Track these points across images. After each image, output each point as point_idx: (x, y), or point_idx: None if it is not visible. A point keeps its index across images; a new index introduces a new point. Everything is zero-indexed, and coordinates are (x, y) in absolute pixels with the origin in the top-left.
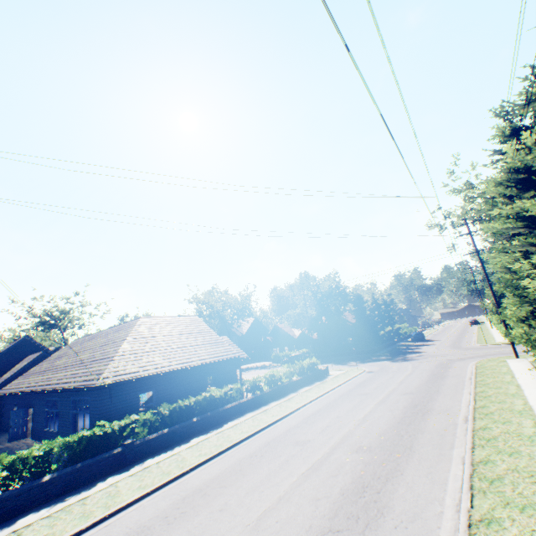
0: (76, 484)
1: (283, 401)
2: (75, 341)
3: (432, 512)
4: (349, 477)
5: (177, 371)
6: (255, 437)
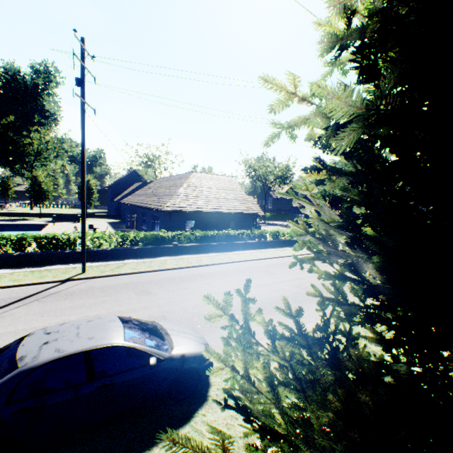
0: (149, 254)
1: (277, 250)
2: (158, 180)
3: (306, 320)
4: (278, 294)
5: (210, 213)
6: (244, 263)
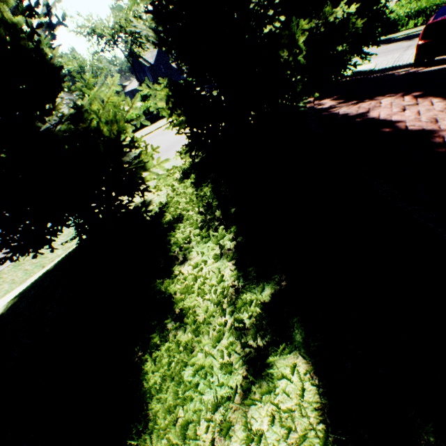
0: None
1: None
2: None
3: None
4: None
5: None
6: None
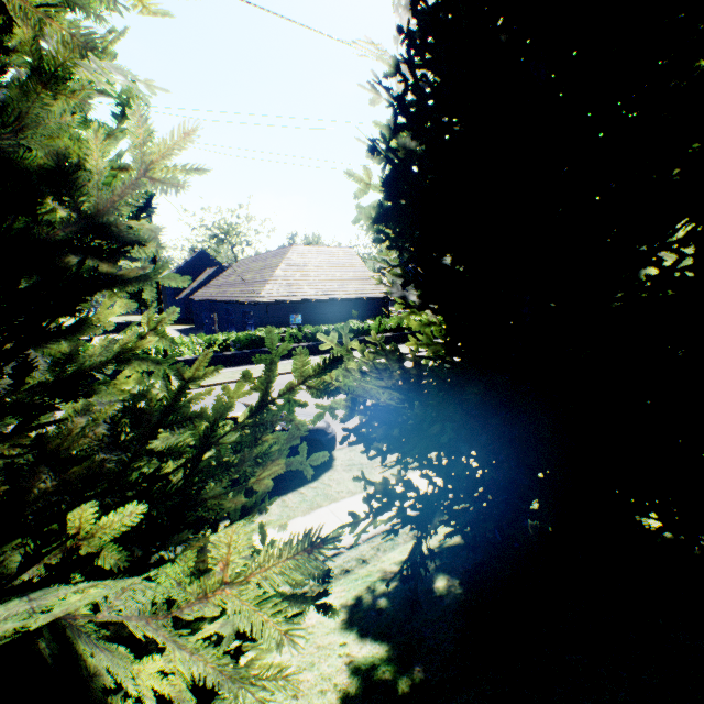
0: (246, 362)
1: None
2: (242, 261)
3: None
4: None
5: (322, 301)
6: None
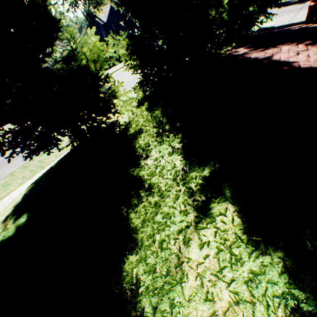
0: None
1: None
2: None
3: None
4: None
5: None
6: None
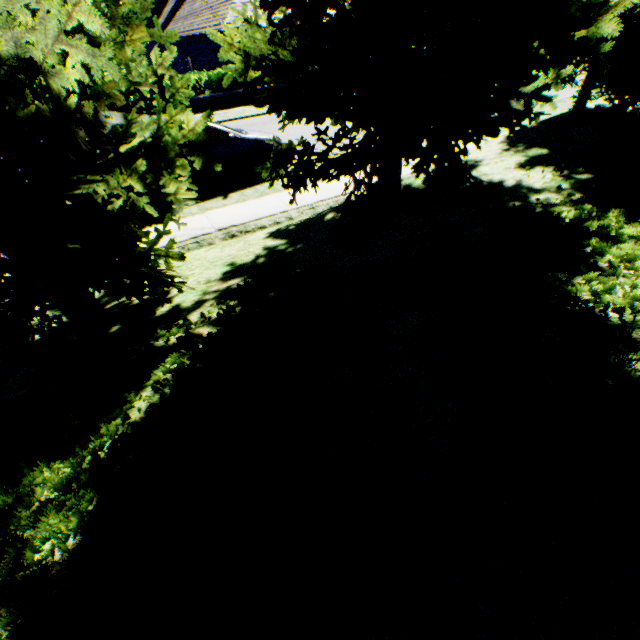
0: (222, 107)
1: None
2: None
3: None
4: None
5: None
6: None
